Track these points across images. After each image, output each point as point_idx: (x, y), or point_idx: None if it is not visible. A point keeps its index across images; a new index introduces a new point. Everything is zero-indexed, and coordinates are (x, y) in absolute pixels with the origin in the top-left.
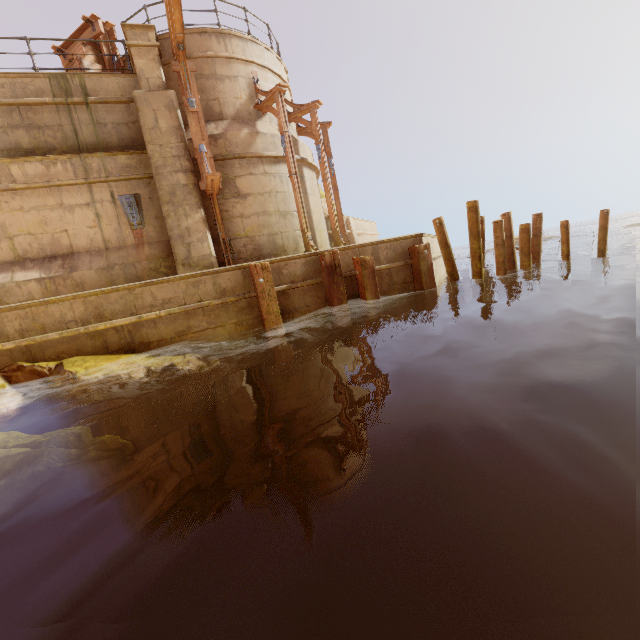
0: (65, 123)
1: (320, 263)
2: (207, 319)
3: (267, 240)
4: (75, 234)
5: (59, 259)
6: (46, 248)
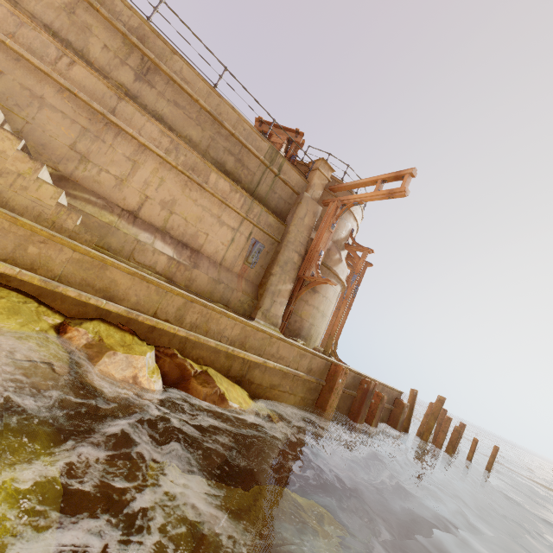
0: (257, 174)
1: (360, 382)
2: (291, 384)
3: (308, 326)
4: (211, 240)
5: (189, 250)
6: (186, 235)
